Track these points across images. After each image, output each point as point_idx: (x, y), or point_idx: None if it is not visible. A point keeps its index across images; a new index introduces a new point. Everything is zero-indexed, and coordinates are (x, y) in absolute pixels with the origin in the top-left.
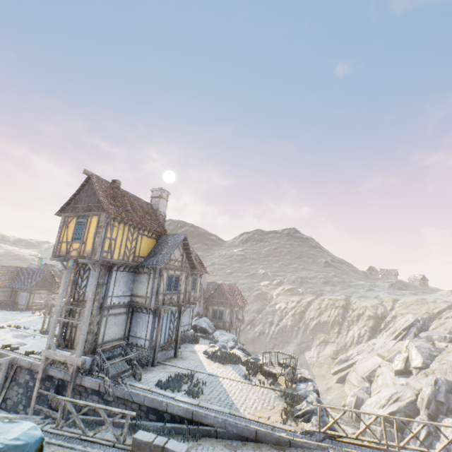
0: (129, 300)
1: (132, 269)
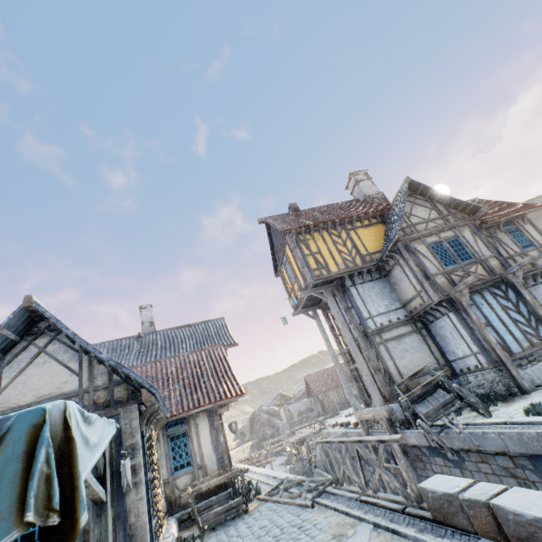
0: (405, 314)
1: (377, 275)
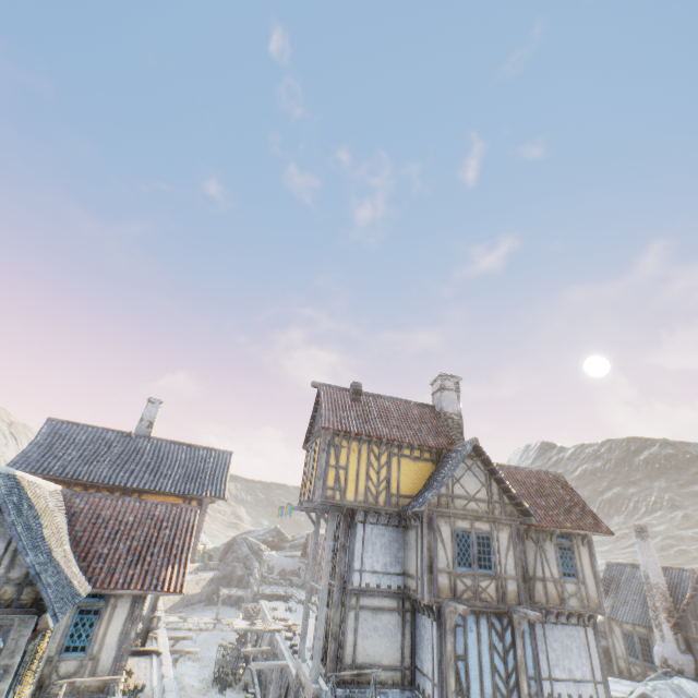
0: (401, 583)
1: (396, 520)
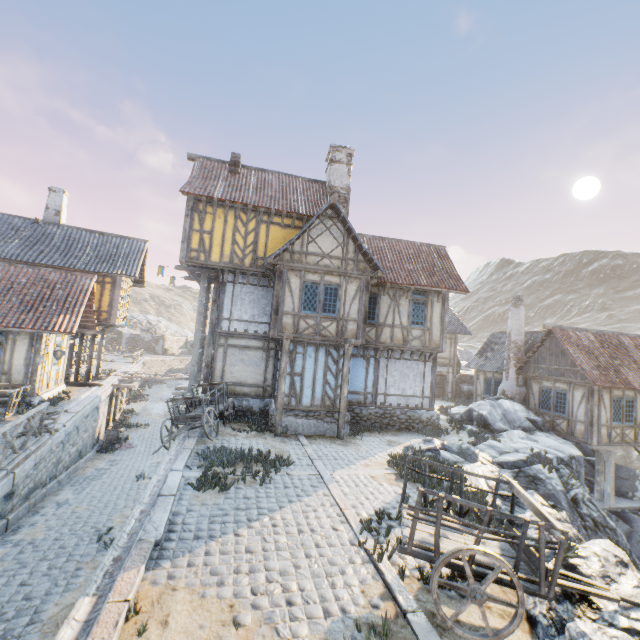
0: (267, 330)
1: (266, 282)
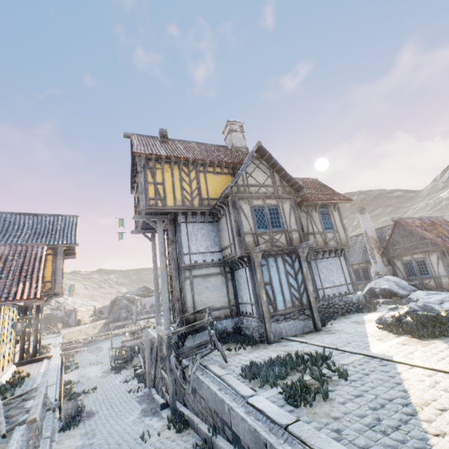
0: (220, 257)
1: (210, 219)
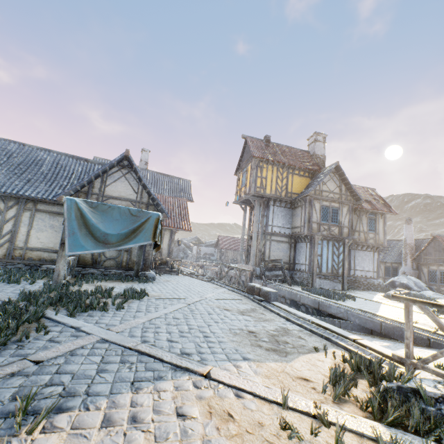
0: (290, 232)
1: (289, 206)
